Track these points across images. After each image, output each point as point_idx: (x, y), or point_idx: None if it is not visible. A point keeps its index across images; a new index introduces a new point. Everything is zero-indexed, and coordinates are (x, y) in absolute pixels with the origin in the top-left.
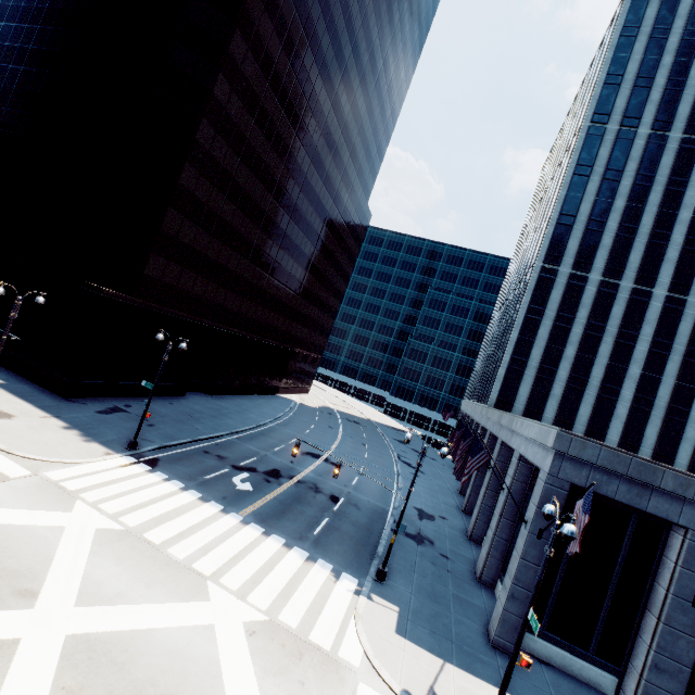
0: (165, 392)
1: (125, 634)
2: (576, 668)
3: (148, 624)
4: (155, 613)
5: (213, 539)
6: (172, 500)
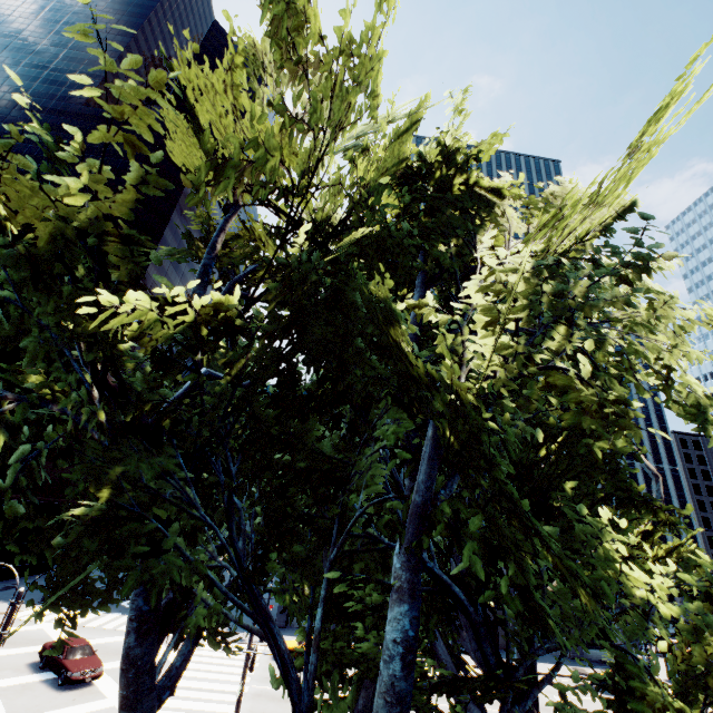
0: (37, 570)
1: (101, 643)
2: (313, 624)
3: (109, 641)
4: (110, 639)
5: (123, 622)
6: (89, 615)
